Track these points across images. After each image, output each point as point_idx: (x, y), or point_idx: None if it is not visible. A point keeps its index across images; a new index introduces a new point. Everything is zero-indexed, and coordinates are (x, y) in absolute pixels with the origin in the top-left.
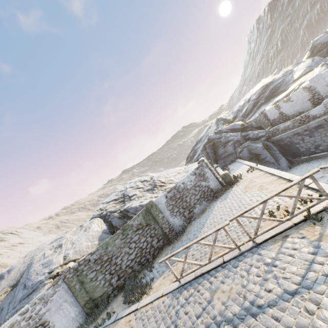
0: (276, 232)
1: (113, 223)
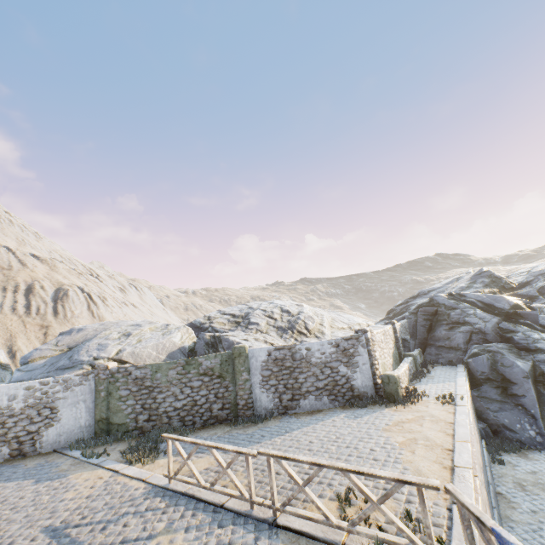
0: (311, 531)
1: (196, 345)
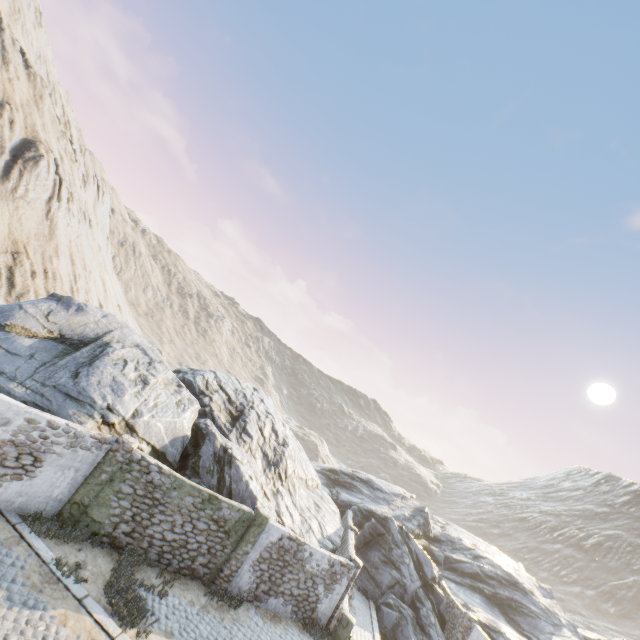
0: None
1: (204, 447)
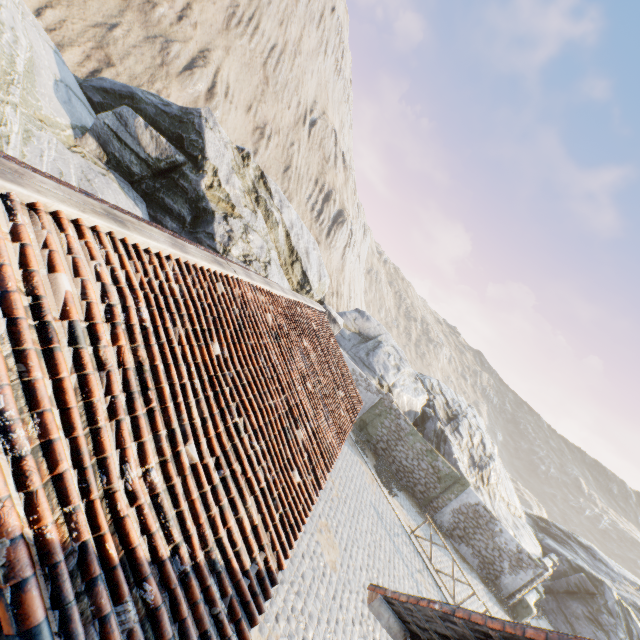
0: None
1: (428, 423)
